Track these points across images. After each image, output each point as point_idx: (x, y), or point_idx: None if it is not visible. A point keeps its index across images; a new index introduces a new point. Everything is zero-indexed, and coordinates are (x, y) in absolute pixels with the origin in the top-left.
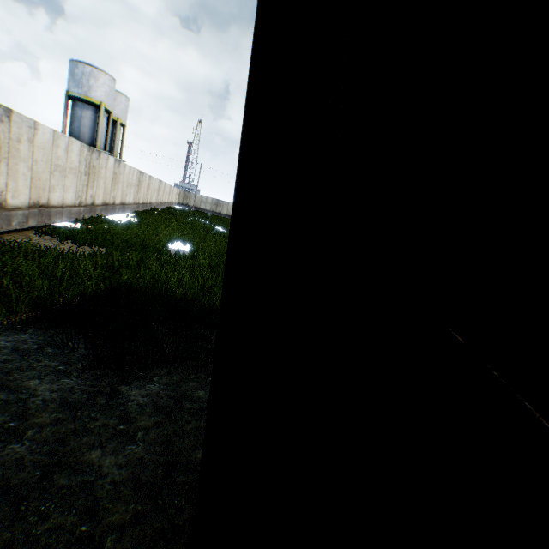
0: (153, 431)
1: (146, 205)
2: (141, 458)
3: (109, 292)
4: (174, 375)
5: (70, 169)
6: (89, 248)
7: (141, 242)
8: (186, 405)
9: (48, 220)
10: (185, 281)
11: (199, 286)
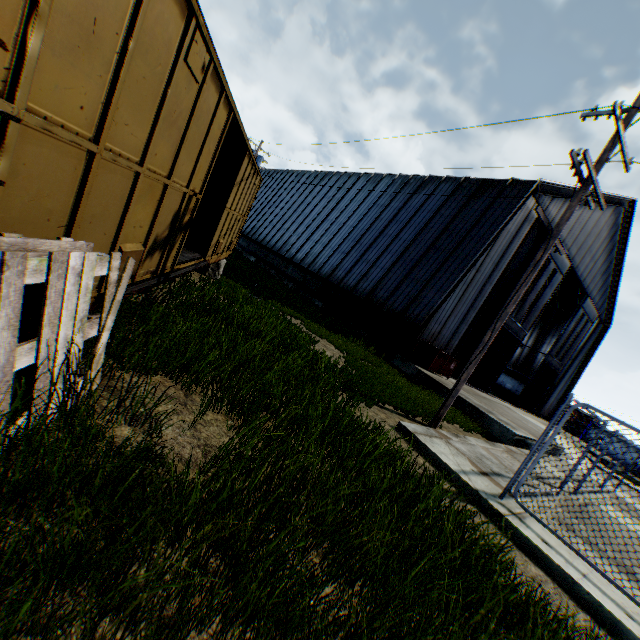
0: None
1: None
2: None
3: None
4: None
5: None
6: None
7: None
8: None
9: None
10: None
11: None
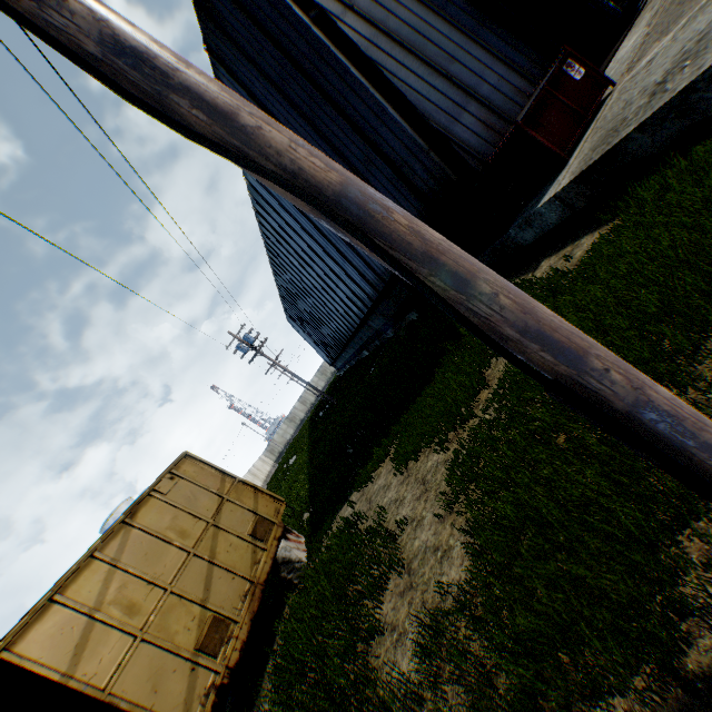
0: None
1: None
2: None
3: None
4: None
5: None
6: None
7: None
8: None
9: None
10: None
11: None
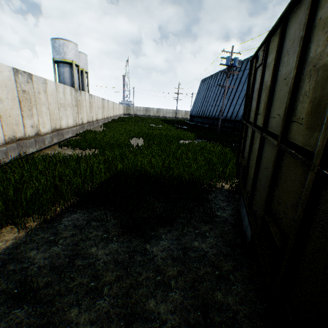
0: (180, 279)
1: (108, 118)
2: (182, 303)
3: (112, 178)
4: (173, 231)
5: (67, 104)
6: (89, 150)
7: (115, 142)
8: (191, 254)
9: (62, 137)
10: (153, 164)
11: (161, 165)
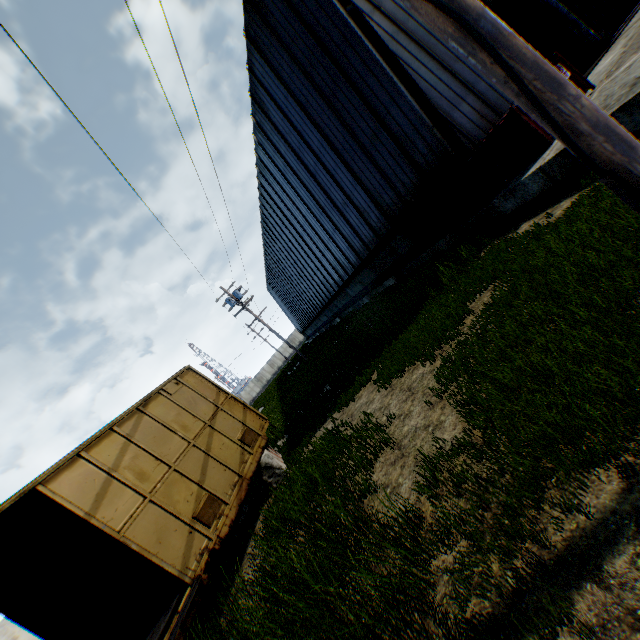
0: None
1: None
2: None
3: None
4: None
5: None
6: None
7: None
8: None
9: None
10: None
11: None
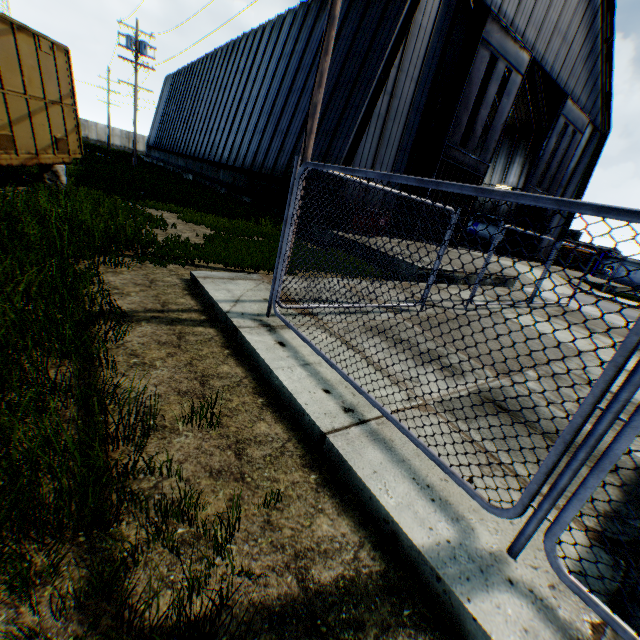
0: None
1: None
2: None
3: None
4: None
5: None
6: None
7: None
8: None
9: None
10: None
11: None
